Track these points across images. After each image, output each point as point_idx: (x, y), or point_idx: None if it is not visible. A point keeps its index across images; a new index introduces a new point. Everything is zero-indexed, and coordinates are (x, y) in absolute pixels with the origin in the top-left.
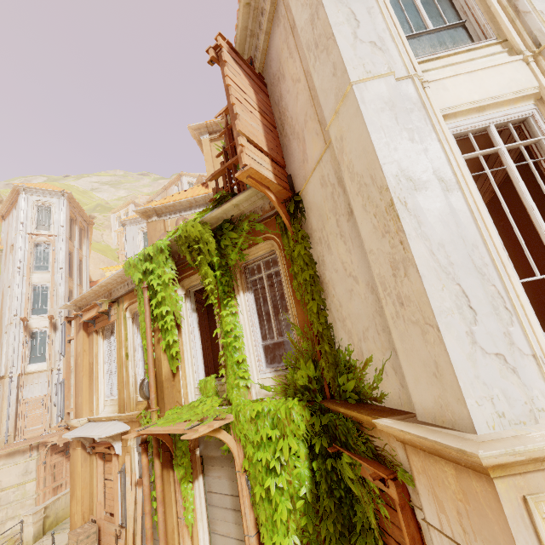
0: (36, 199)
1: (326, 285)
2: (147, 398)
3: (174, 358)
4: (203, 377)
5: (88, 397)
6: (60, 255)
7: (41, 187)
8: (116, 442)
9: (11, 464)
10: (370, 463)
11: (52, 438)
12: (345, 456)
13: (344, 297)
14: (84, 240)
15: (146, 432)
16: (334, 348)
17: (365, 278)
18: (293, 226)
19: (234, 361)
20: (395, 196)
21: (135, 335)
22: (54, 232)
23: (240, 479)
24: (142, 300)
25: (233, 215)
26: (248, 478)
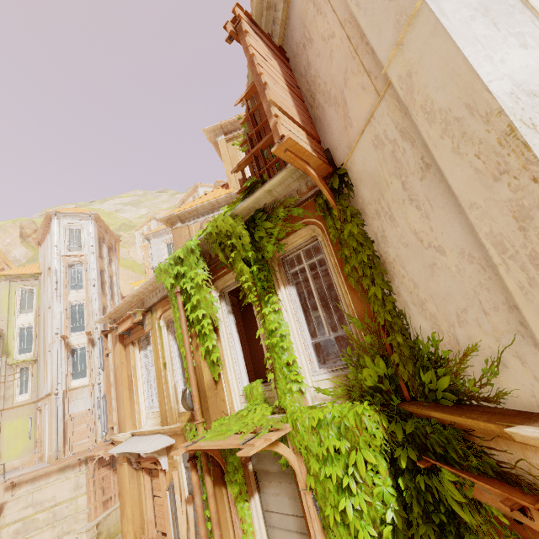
0: (66, 223)
1: (390, 265)
2: (191, 410)
3: (215, 365)
4: (247, 383)
5: (130, 410)
6: (92, 273)
7: (70, 211)
8: (161, 457)
9: (63, 479)
10: (493, 484)
11: (98, 452)
12: (446, 473)
13: (421, 275)
14: (113, 257)
15: (194, 447)
16: (409, 339)
17: (457, 244)
18: (338, 204)
19: (283, 363)
20: (516, 119)
21: (171, 343)
22: (85, 252)
23: (305, 498)
24: (176, 305)
25: (266, 204)
26: (314, 497)
